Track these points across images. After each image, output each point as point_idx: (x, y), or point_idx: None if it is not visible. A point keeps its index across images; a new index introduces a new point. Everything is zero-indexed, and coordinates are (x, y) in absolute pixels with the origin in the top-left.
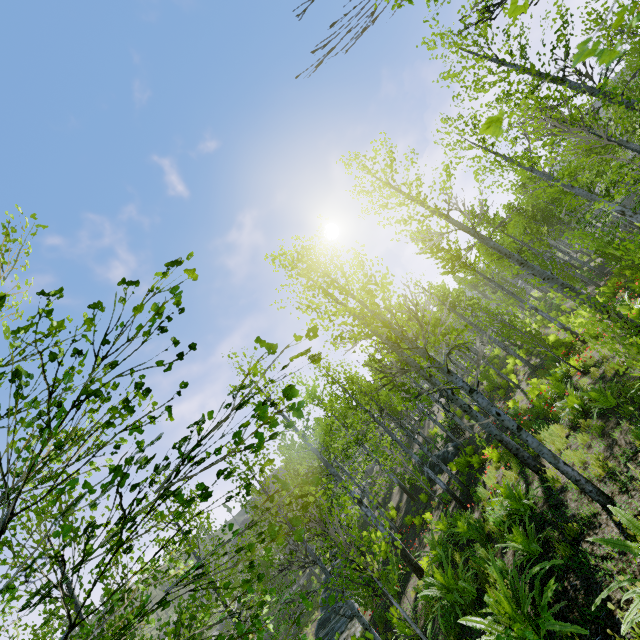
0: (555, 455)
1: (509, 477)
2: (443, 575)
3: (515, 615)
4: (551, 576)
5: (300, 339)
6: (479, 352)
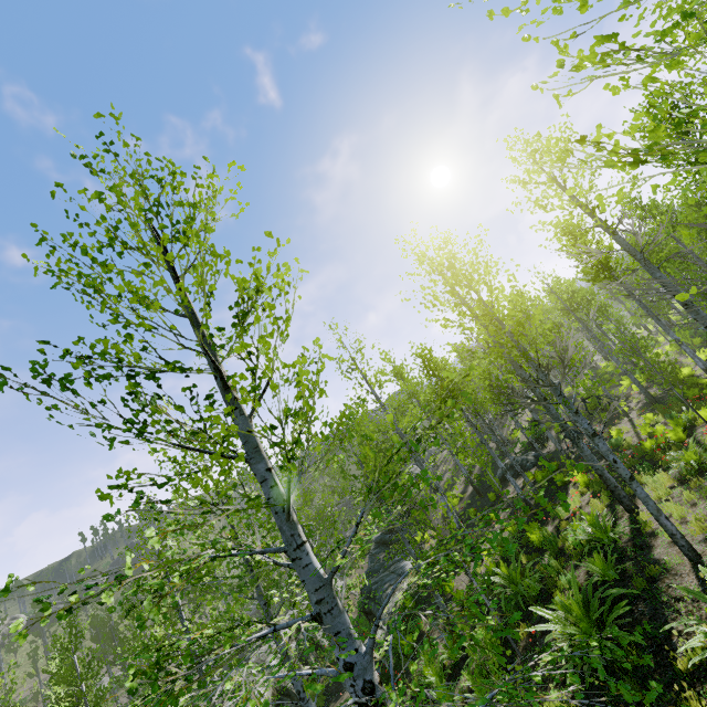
0: (659, 509)
1: (596, 507)
2: (510, 570)
3: (582, 617)
4: (621, 598)
5: (571, 468)
6: (614, 402)
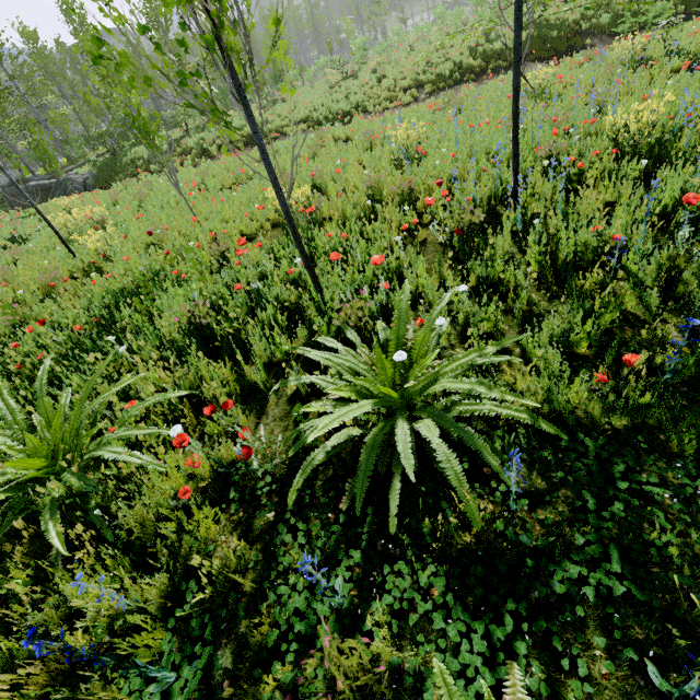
0: None
1: None
2: None
3: None
4: None
5: None
6: None
